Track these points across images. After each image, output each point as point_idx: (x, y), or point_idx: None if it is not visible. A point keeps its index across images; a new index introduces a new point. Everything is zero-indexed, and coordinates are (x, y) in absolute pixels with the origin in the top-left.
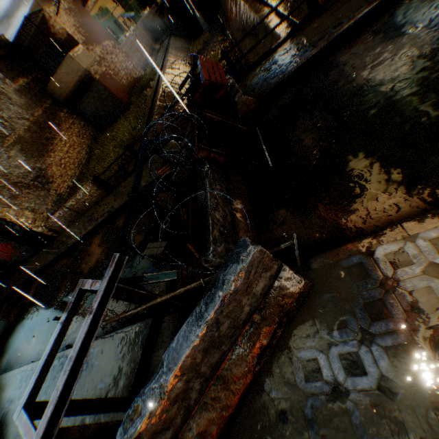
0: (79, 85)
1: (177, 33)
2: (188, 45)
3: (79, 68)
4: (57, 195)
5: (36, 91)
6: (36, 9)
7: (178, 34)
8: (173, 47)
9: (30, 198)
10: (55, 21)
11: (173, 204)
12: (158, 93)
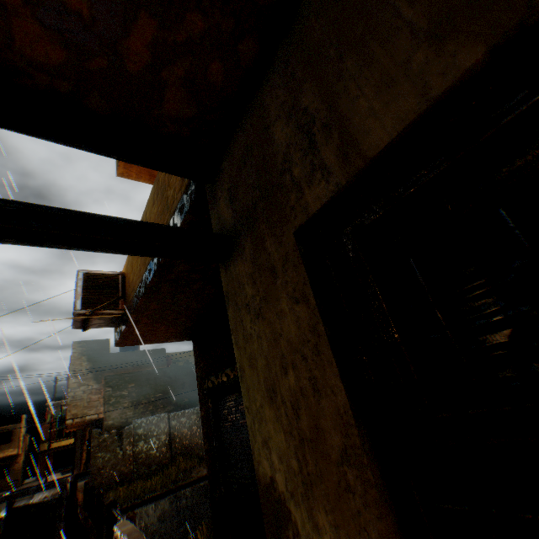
0: None
1: None
2: None
3: None
4: None
5: None
6: None
7: None
8: None
9: None
10: None
11: None
12: None
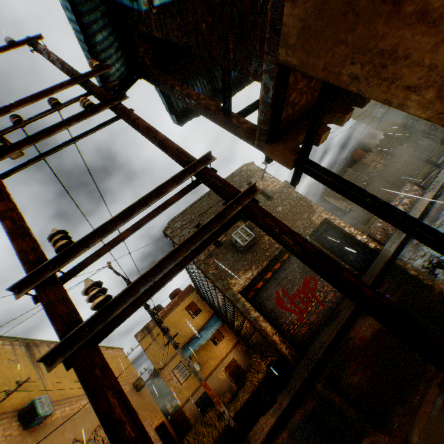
0: None
1: None
2: None
3: None
4: None
5: None
6: None
7: None
8: None
9: None
10: None
11: None
12: None
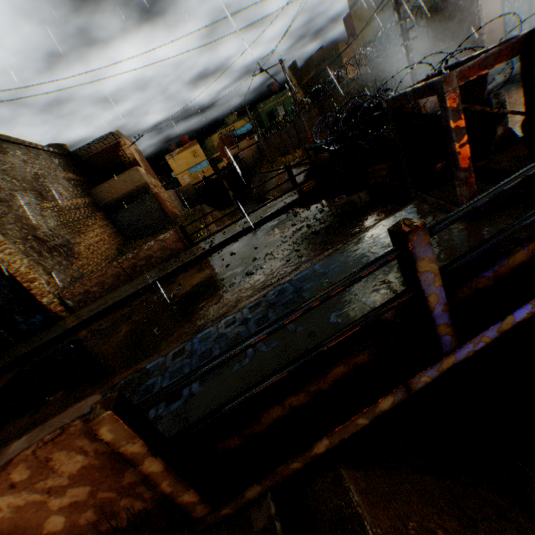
0: (130, 194)
1: (208, 202)
2: (218, 211)
3: (140, 179)
4: (78, 272)
5: (81, 187)
6: (115, 135)
7: (209, 203)
8: (207, 207)
9: (50, 259)
10: (128, 147)
11: (330, 201)
12: (209, 218)
